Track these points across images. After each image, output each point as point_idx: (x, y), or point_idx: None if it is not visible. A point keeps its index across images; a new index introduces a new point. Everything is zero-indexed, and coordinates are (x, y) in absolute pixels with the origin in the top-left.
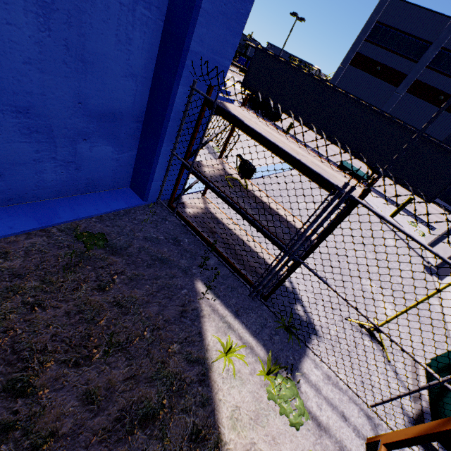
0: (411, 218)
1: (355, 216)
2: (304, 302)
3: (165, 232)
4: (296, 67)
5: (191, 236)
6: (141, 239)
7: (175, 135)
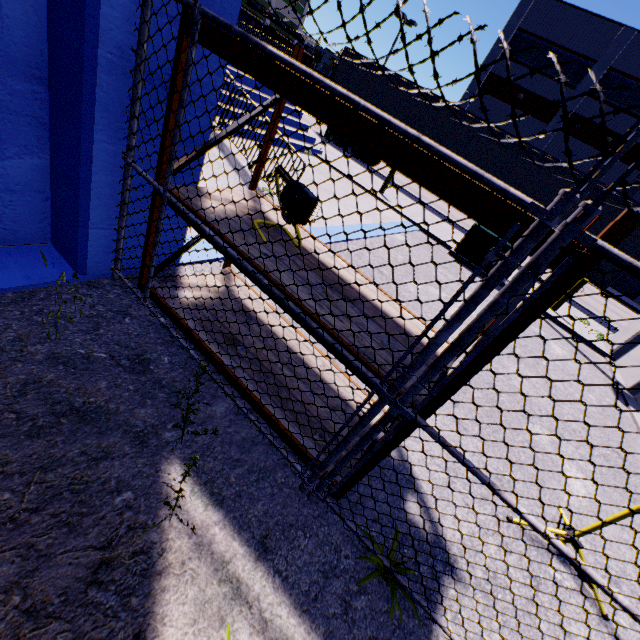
0: (578, 311)
1: None
2: (423, 489)
3: (114, 343)
4: (404, 80)
5: (181, 349)
6: (40, 361)
7: (128, 117)
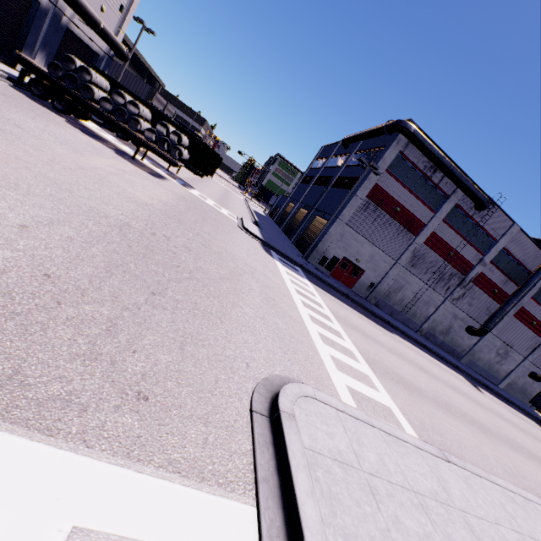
0: None
1: None
2: None
3: None
4: None
5: None
6: None
7: None
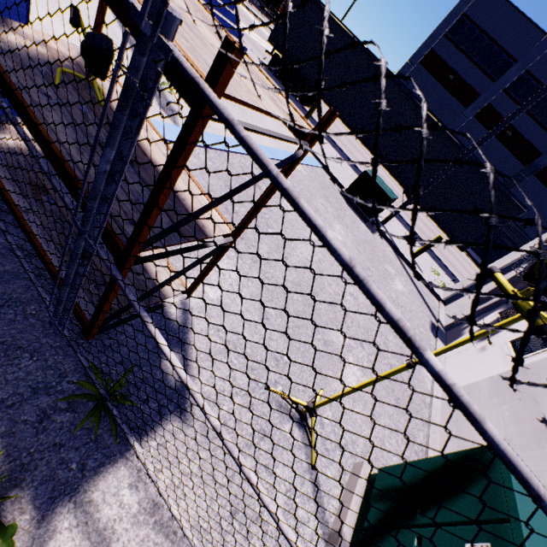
0: (437, 264)
1: (364, 244)
2: (192, 350)
3: None
4: (345, 28)
5: None
6: None
7: None
